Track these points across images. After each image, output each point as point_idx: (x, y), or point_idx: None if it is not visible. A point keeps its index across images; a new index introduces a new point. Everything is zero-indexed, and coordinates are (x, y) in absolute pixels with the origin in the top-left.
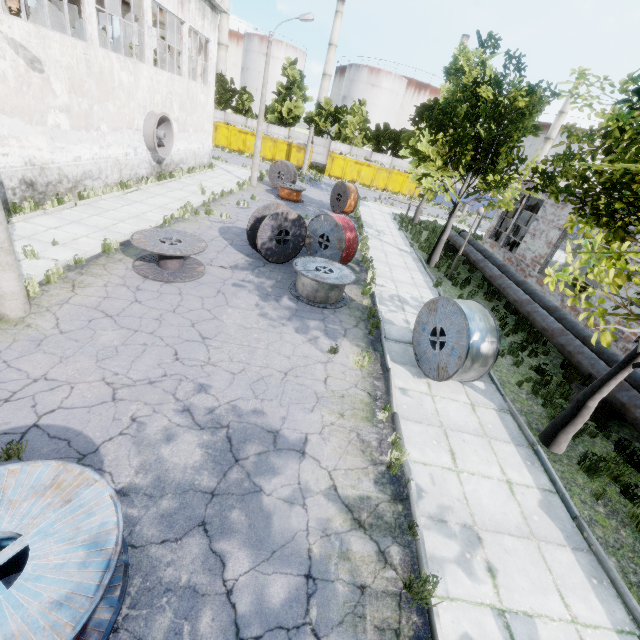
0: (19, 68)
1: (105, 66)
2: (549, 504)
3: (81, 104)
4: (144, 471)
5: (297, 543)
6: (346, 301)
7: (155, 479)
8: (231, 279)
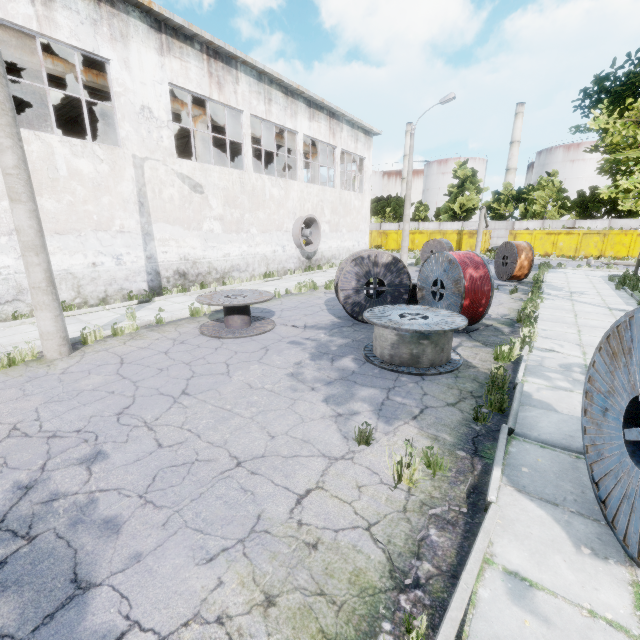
0: (184, 192)
1: (258, 185)
2: None
3: (234, 214)
4: None
5: None
6: (453, 366)
7: None
8: (293, 337)
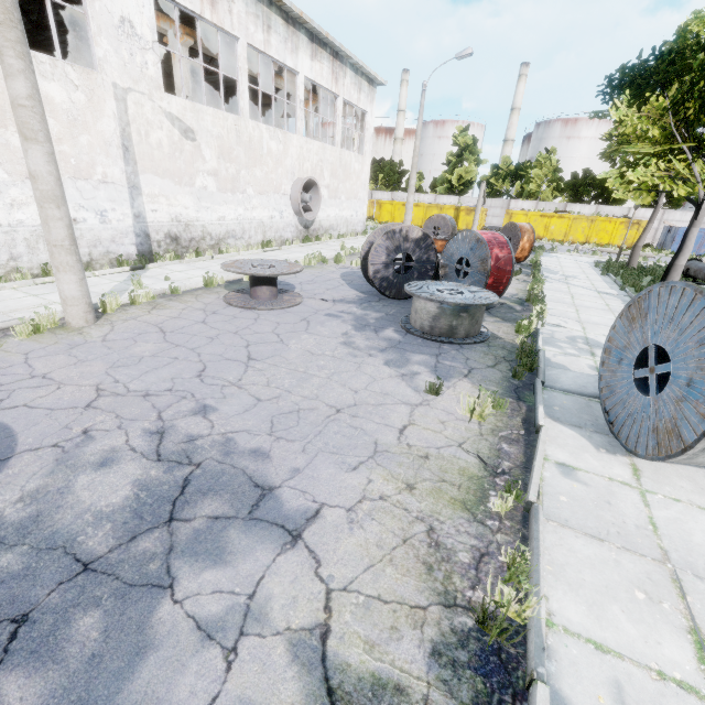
0: (174, 137)
1: (254, 136)
2: None
3: (229, 169)
4: (30, 500)
5: None
6: (484, 337)
7: (32, 516)
8: (327, 310)
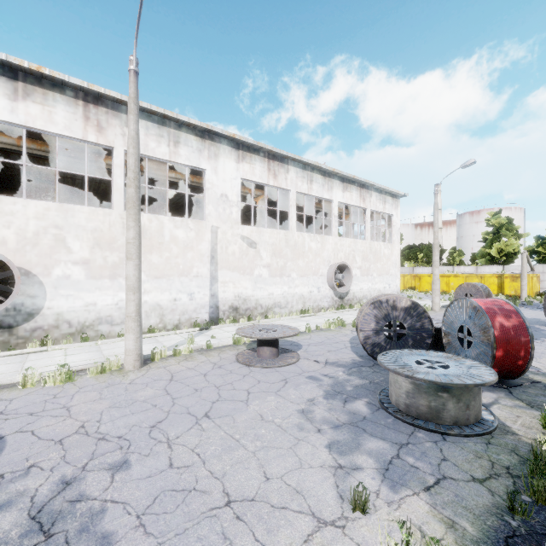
0: (243, 248)
1: (299, 240)
2: None
3: (279, 262)
4: None
5: None
6: (484, 428)
7: None
8: (312, 372)
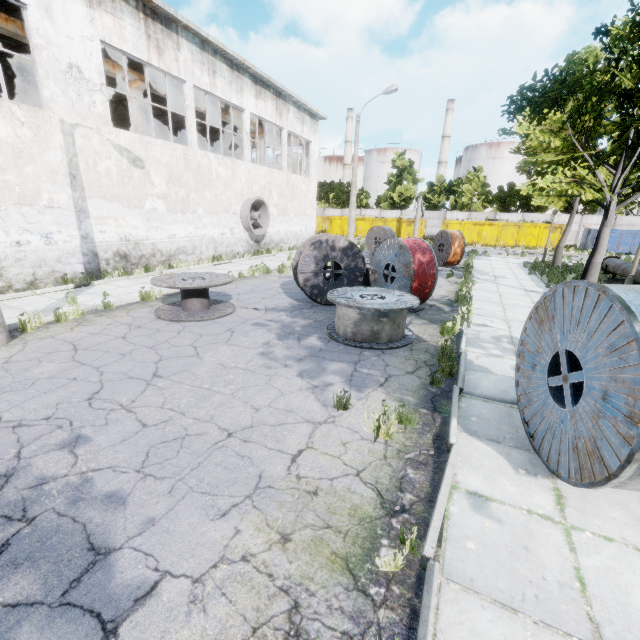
0: (122, 166)
1: (203, 163)
2: None
3: (178, 192)
4: None
5: None
6: (408, 340)
7: None
8: (256, 319)
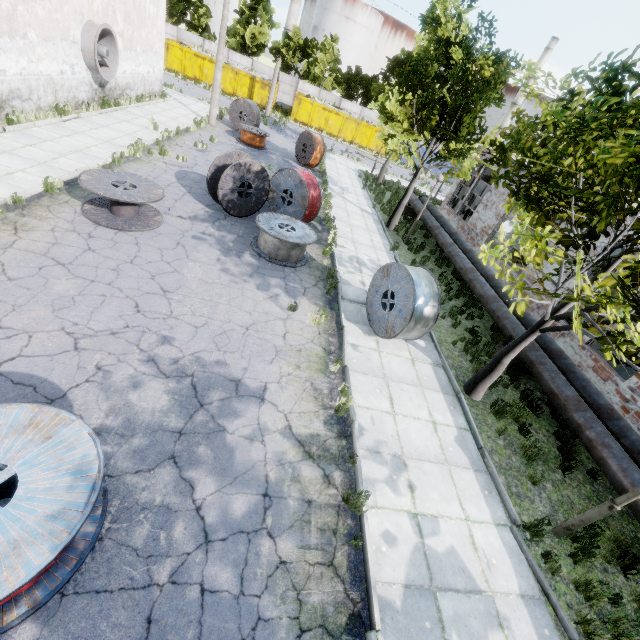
0: None
1: None
2: (463, 439)
3: (1, 2)
4: (114, 414)
5: (256, 471)
6: (307, 260)
7: (125, 421)
8: (191, 231)
